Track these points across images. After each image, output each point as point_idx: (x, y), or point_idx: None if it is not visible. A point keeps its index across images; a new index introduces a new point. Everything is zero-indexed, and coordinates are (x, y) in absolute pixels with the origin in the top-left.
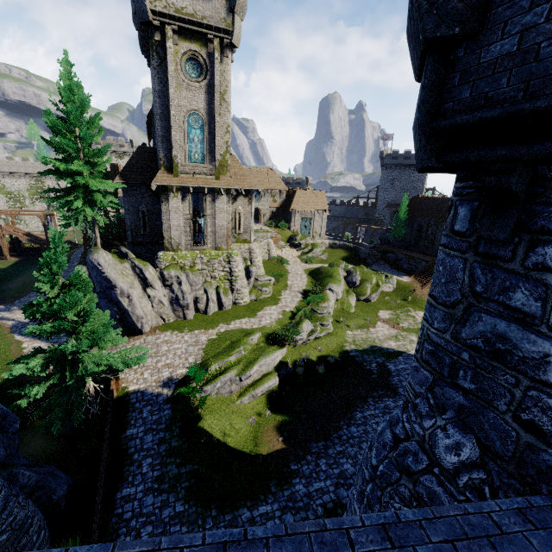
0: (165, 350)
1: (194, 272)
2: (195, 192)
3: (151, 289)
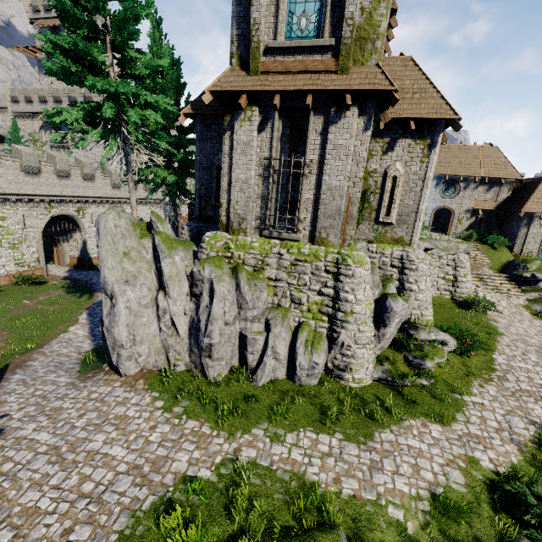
0: (89, 449)
1: (255, 280)
2: (289, 111)
3: (164, 294)
